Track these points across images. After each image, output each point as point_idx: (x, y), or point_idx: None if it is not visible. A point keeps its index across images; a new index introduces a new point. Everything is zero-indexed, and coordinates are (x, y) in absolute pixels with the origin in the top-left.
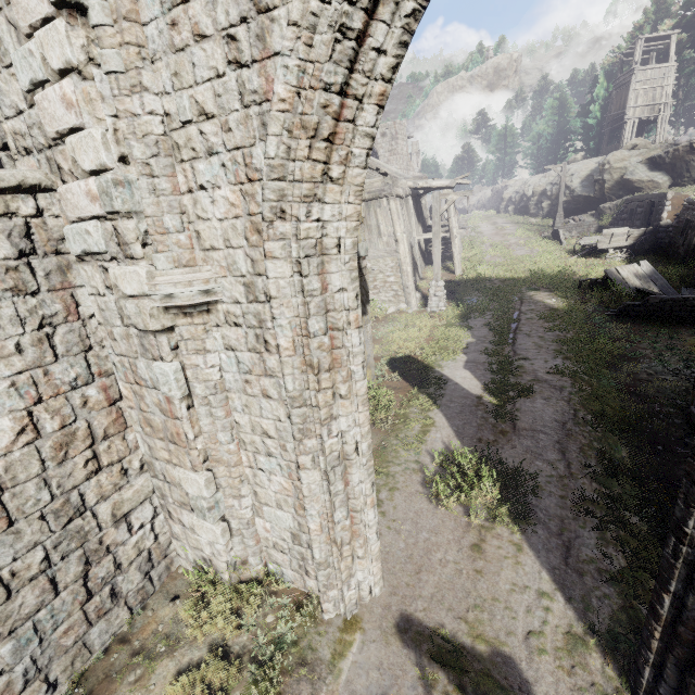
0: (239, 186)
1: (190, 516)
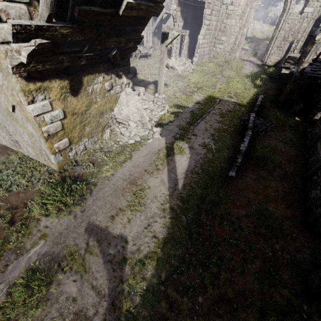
0: None
1: (219, 45)
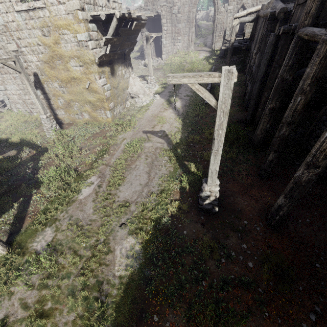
0: (188, 7)
1: (178, 43)
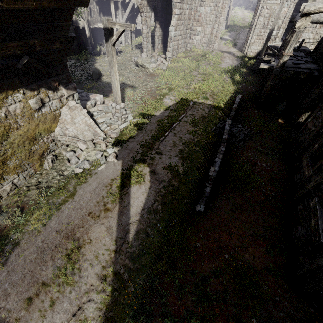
0: None
1: (195, 36)
